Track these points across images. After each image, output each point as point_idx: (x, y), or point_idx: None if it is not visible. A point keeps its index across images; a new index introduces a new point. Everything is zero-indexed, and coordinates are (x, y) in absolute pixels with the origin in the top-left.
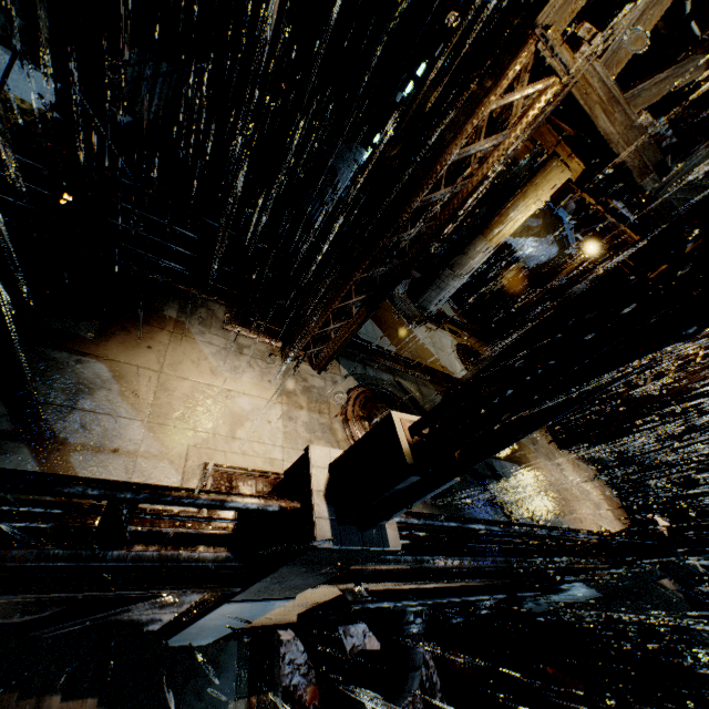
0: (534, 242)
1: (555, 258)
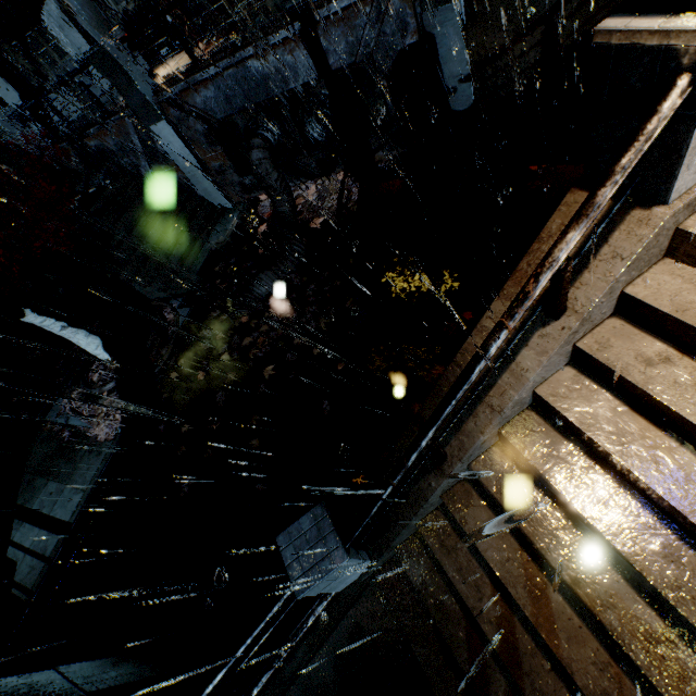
0: None
1: None
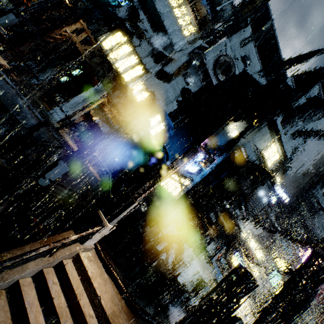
0: (102, 123)
1: (109, 132)
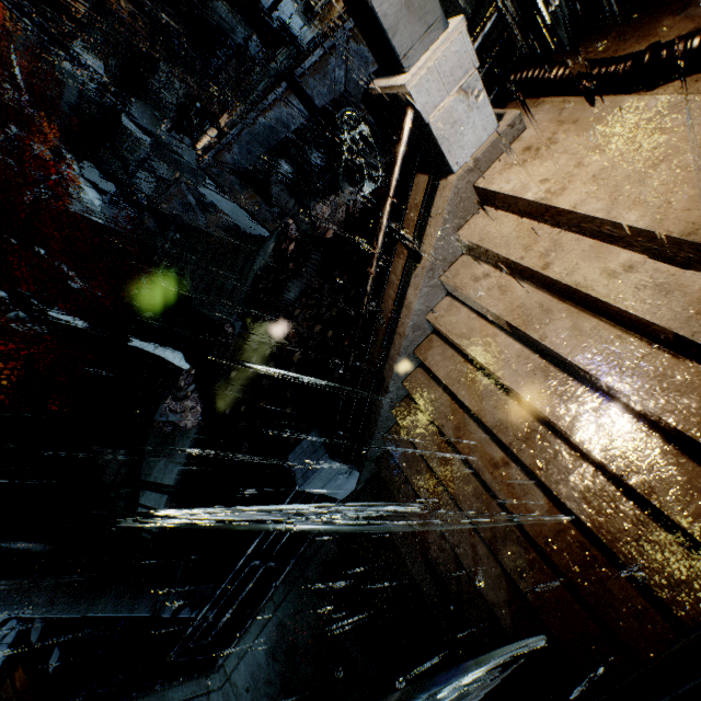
0: None
1: None
